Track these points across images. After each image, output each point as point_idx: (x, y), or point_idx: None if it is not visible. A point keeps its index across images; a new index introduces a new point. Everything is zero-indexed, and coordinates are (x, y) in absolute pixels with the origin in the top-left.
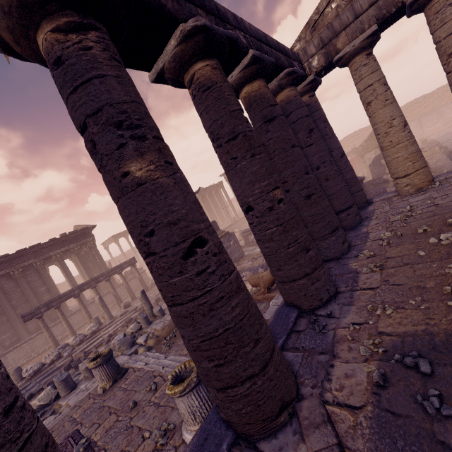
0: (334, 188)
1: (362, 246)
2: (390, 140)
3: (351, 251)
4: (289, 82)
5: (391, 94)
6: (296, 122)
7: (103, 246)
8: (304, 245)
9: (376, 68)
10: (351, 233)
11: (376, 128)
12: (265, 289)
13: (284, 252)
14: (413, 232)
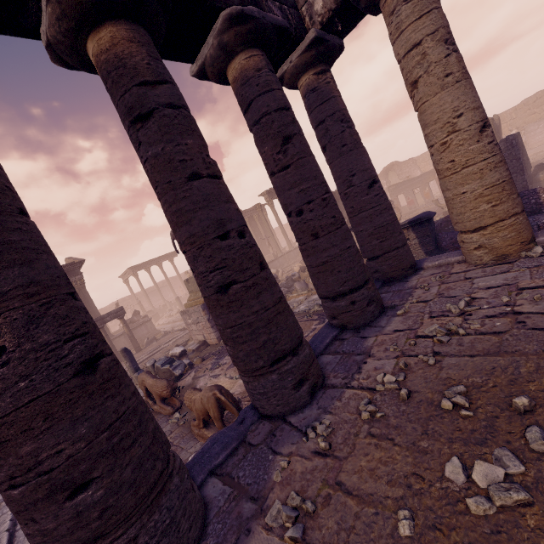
0: (327, 251)
1: (335, 396)
2: (452, 159)
3: (311, 406)
4: (243, 39)
5: (459, 62)
6: (260, 122)
7: (122, 278)
8: (63, 477)
9: (430, 5)
10: (349, 342)
11: (427, 134)
12: (200, 422)
13: (4, 495)
14: (433, 400)
